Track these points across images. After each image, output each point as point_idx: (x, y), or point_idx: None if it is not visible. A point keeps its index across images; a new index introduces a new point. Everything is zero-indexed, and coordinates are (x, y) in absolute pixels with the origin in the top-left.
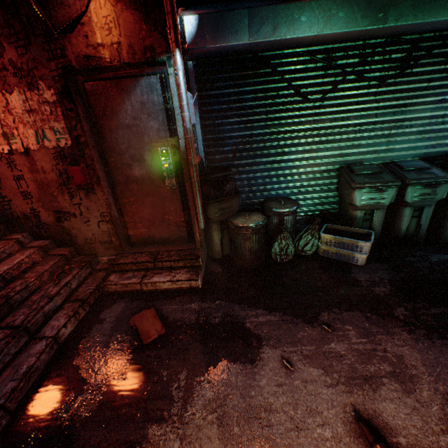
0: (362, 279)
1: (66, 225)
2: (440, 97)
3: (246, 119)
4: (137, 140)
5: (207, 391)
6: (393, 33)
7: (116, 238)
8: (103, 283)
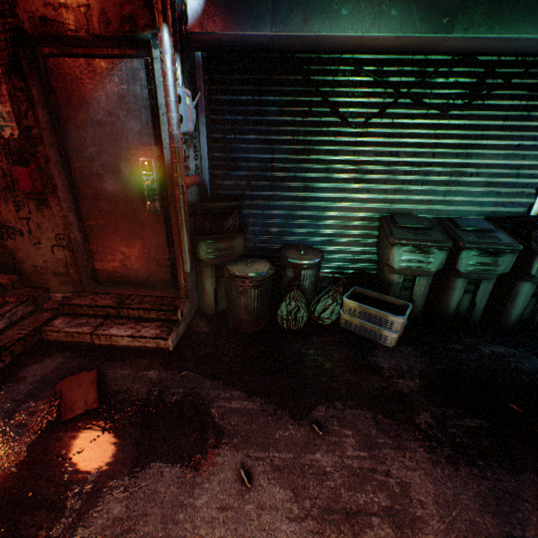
0: (386, 366)
1: (10, 245)
2: (517, 142)
3: (266, 138)
4: (112, 143)
5: (117, 505)
6: (462, 50)
7: (75, 270)
8: (42, 328)
